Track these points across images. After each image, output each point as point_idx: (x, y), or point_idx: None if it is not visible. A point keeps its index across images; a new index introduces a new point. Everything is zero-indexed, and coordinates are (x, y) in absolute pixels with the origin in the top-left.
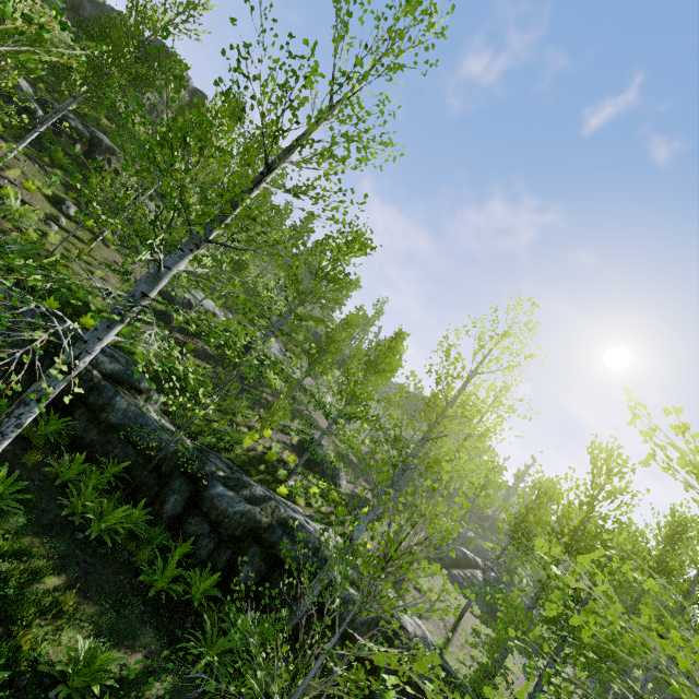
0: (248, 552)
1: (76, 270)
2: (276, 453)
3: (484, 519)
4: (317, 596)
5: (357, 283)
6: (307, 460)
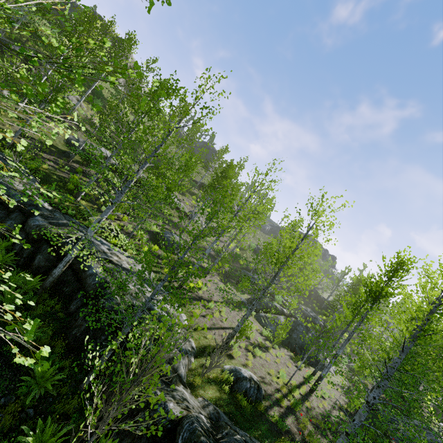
0: (42, 248)
1: (1, 121)
2: (127, 229)
3: (322, 302)
4: (65, 266)
5: (226, 149)
6: (157, 239)
